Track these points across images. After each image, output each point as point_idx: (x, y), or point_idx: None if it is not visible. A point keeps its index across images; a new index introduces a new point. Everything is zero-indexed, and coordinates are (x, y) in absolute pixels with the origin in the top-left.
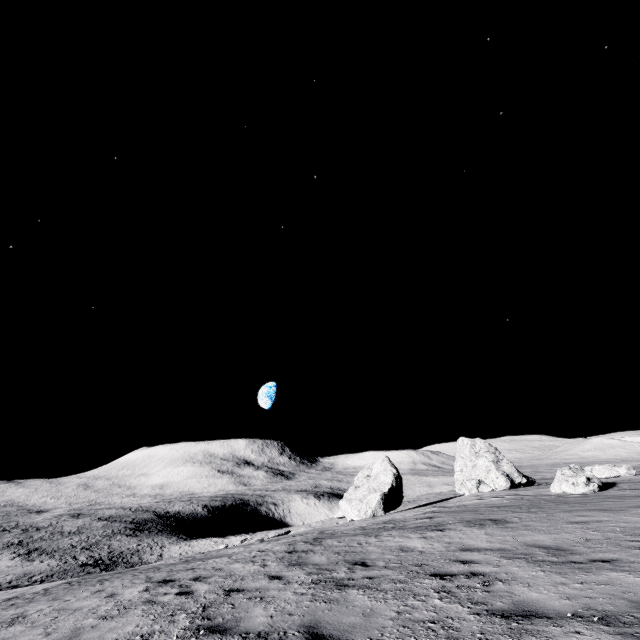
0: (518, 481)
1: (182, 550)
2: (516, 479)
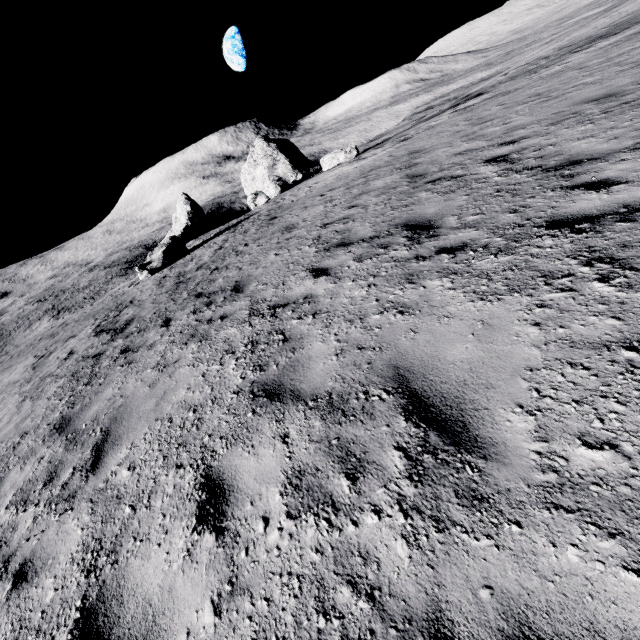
0: (292, 181)
1: None
2: (290, 179)
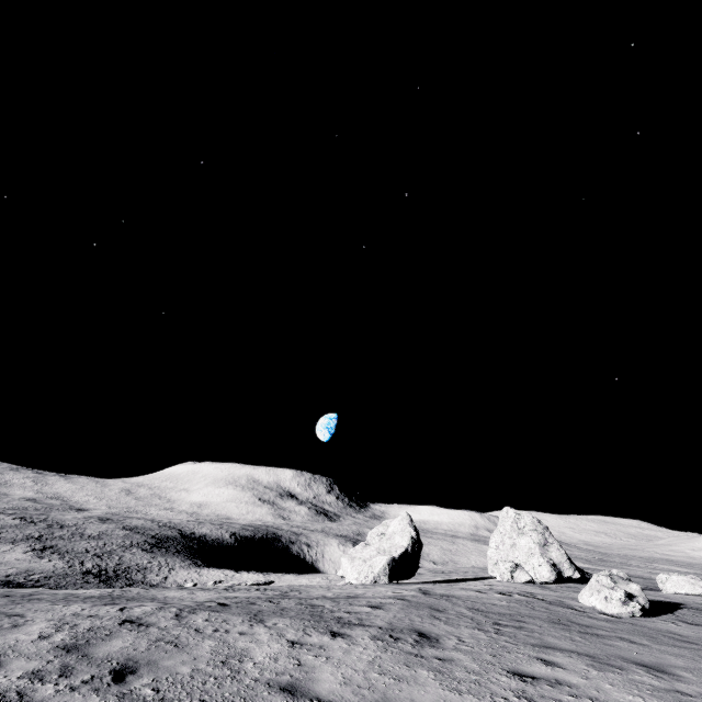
0: (568, 574)
1: (189, 577)
2: (565, 571)
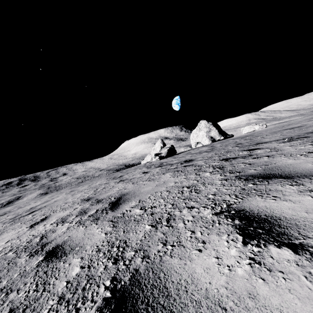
0: (217, 139)
1: None
2: (217, 138)
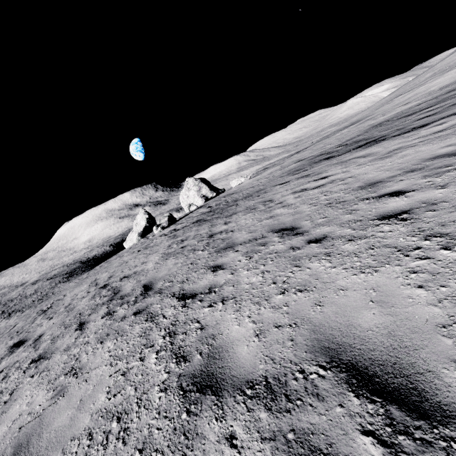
0: (210, 196)
1: None
2: (209, 196)
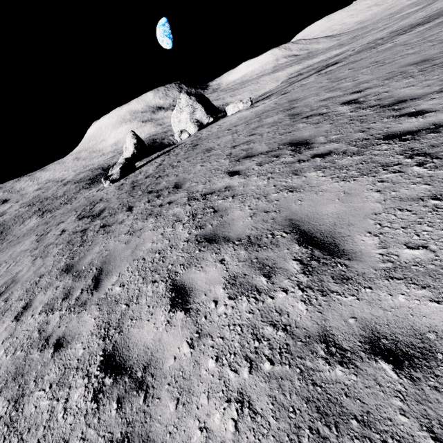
0: (206, 122)
1: None
2: (204, 122)
